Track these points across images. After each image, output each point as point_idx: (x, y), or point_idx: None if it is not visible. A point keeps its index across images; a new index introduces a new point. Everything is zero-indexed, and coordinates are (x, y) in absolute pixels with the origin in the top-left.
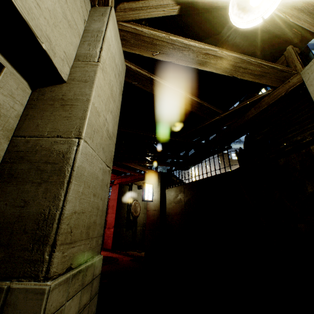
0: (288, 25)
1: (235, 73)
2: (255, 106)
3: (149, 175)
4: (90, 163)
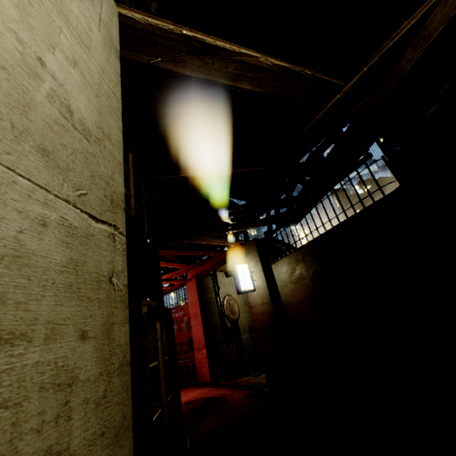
0: None
1: None
2: (413, 43)
3: (237, 251)
4: None
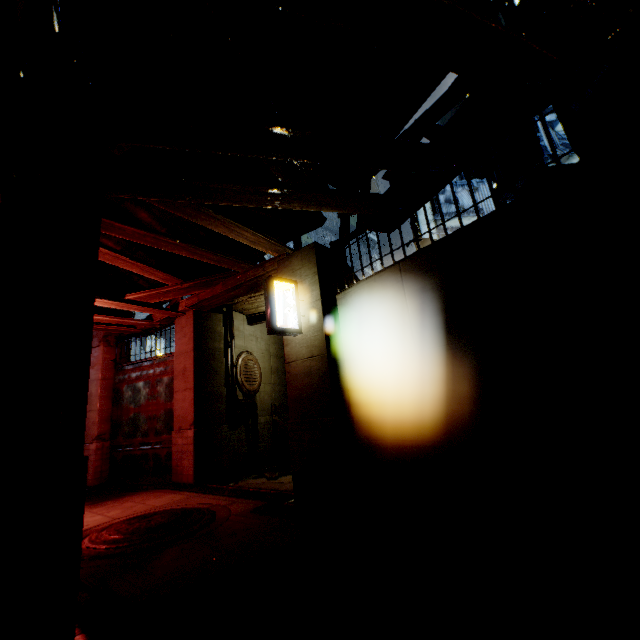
0: None
1: None
2: None
3: (279, 263)
4: None
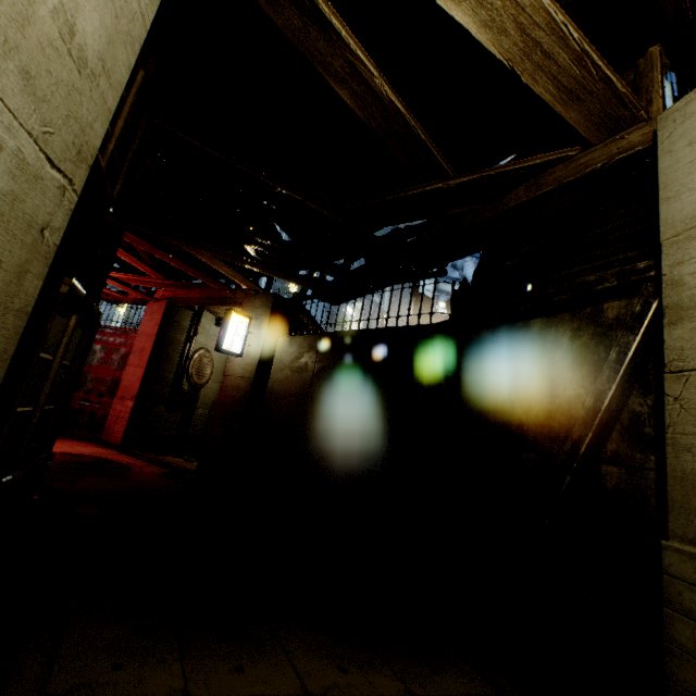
0: None
1: (521, 61)
2: (529, 183)
3: (246, 297)
4: None
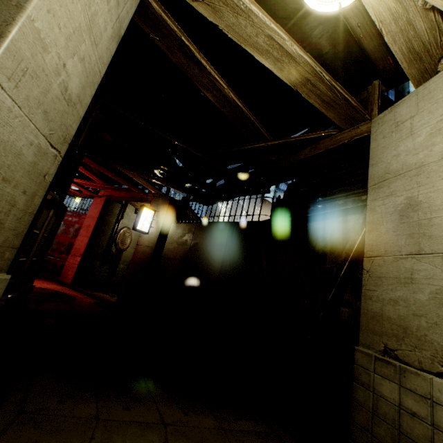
0: (385, 48)
1: (301, 87)
2: (312, 146)
3: (154, 198)
4: (1, 122)
